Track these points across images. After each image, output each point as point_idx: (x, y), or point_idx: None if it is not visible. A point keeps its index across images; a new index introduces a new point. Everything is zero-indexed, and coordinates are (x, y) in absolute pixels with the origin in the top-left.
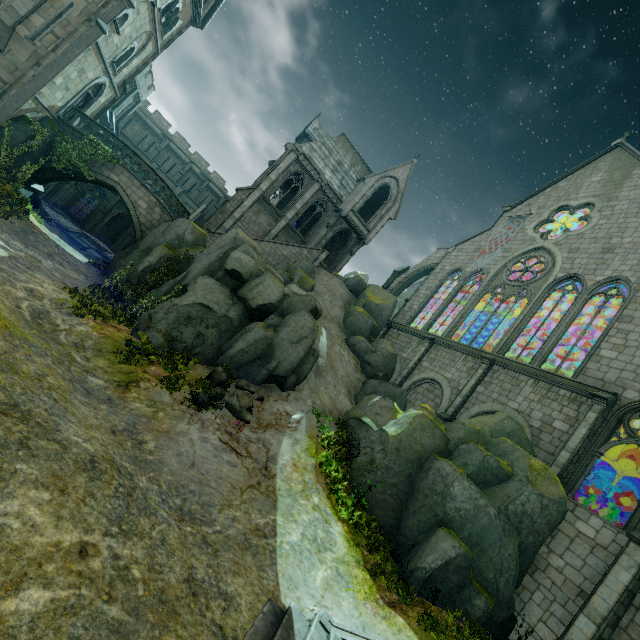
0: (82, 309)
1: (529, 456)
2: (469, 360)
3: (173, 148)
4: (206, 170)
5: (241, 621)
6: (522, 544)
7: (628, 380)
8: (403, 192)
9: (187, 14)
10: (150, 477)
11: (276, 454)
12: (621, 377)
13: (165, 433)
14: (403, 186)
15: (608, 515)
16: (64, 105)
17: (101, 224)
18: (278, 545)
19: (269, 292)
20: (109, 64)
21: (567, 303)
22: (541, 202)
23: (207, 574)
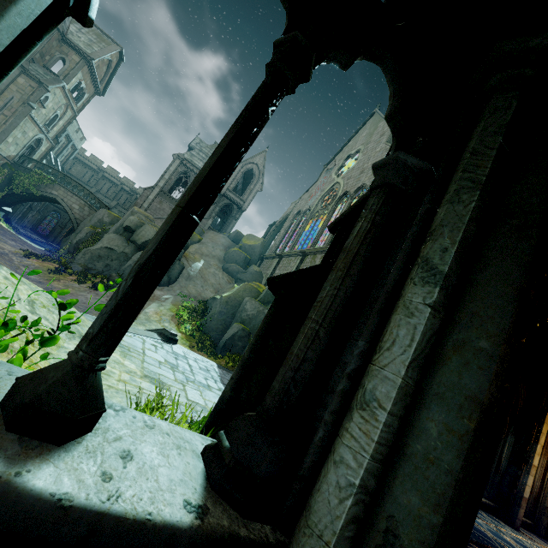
0: (30, 256)
1: None
2: (296, 259)
3: (107, 177)
4: (133, 187)
5: None
6: None
7: None
8: (263, 172)
9: (91, 89)
10: None
11: (144, 308)
12: None
13: (70, 293)
14: (262, 168)
15: None
16: (17, 154)
17: (60, 236)
18: None
19: (148, 234)
20: (43, 126)
21: None
22: (340, 157)
23: None
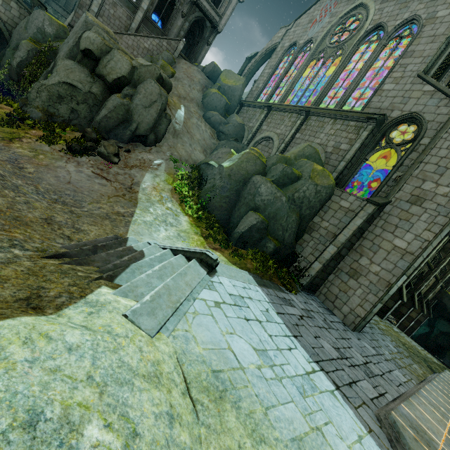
0: None
1: (314, 164)
2: (293, 117)
3: None
4: None
5: (87, 238)
6: (302, 215)
7: (397, 104)
8: None
9: None
10: (27, 183)
11: (139, 182)
12: (392, 103)
13: (44, 166)
14: None
15: (362, 195)
16: None
17: None
18: (133, 220)
19: (120, 66)
20: None
21: (384, 70)
22: None
23: (65, 221)
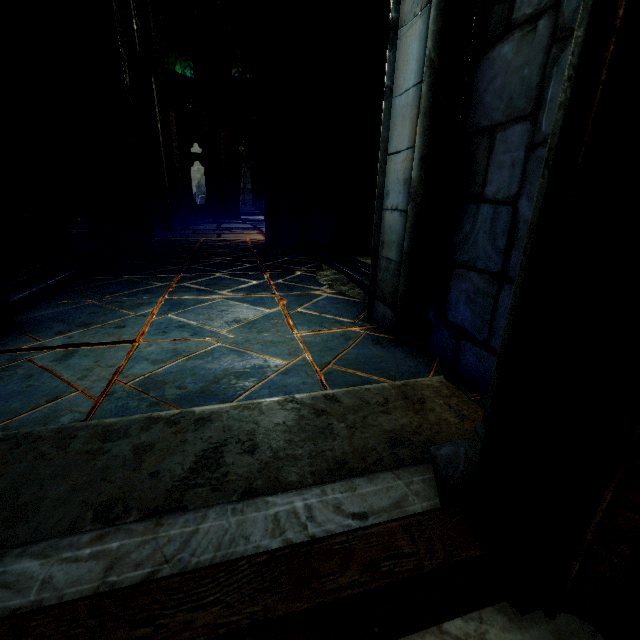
0: None
1: None
2: None
3: None
4: None
5: None
6: None
7: None
8: None
9: None
10: None
11: None
12: None
13: None
14: None
15: None
16: None
17: None
18: None
19: None
20: None
21: None
22: None
23: None
